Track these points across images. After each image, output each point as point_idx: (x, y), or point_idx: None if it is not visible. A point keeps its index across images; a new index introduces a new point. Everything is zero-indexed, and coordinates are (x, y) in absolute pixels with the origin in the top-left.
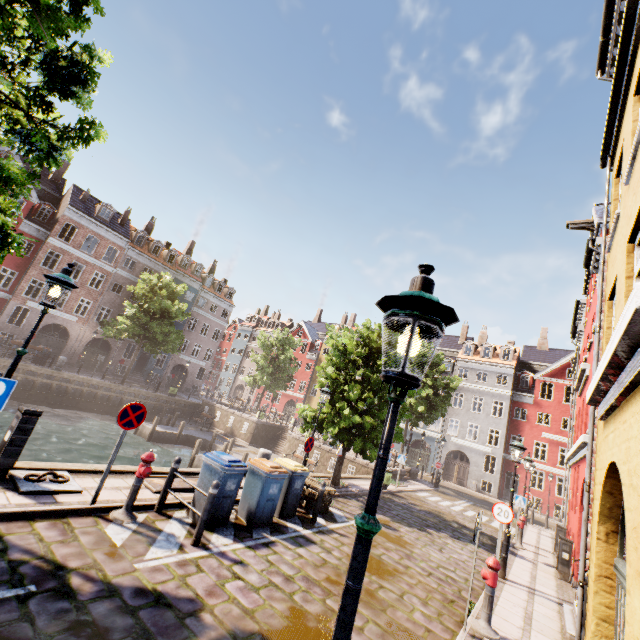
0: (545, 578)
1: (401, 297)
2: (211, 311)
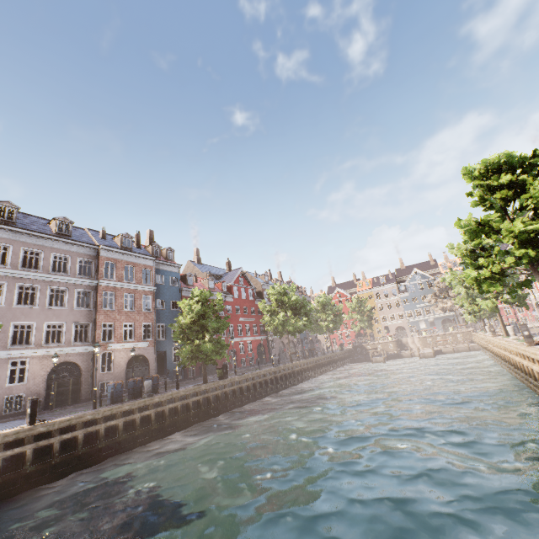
0: None
1: None
2: None
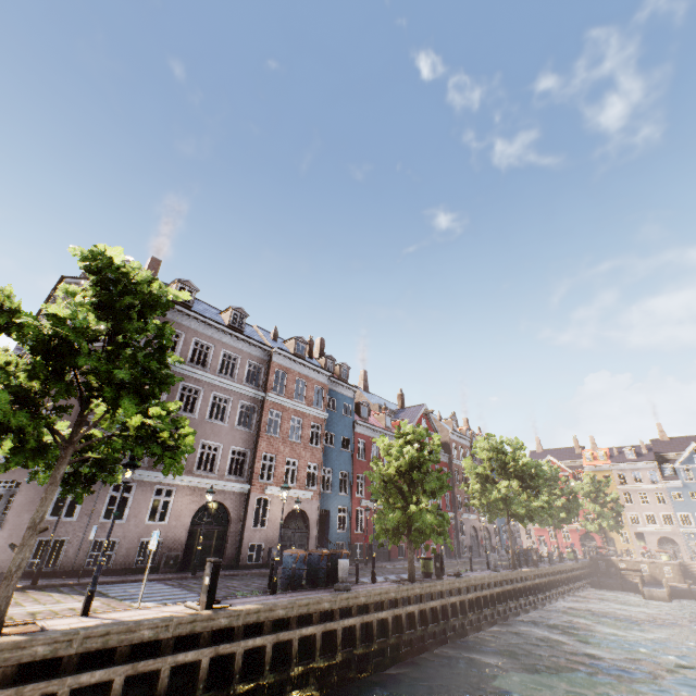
0: None
1: None
2: None
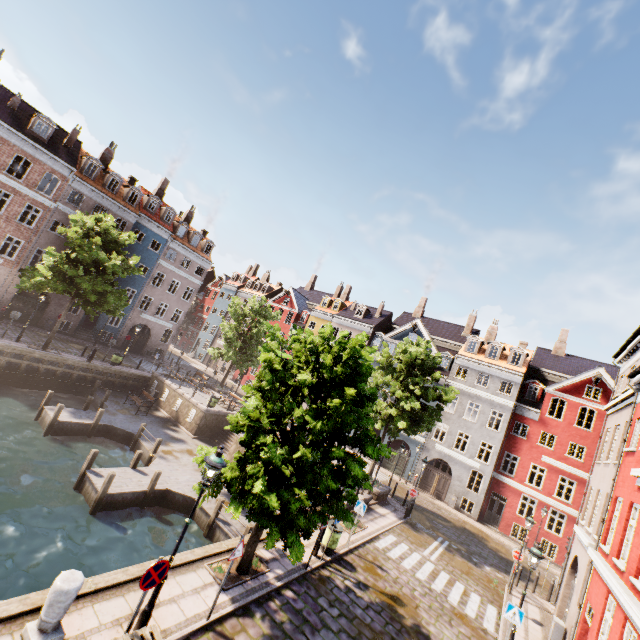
0: None
1: None
2: (187, 265)
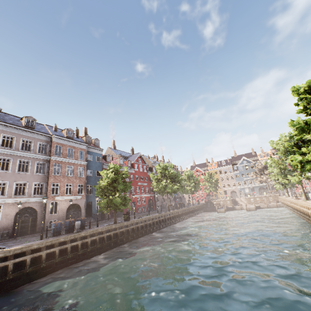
0: None
1: None
2: None
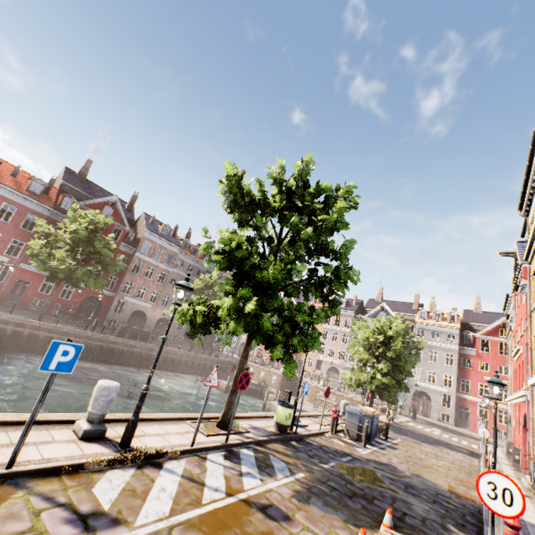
0: (506, 469)
1: (495, 382)
2: None
